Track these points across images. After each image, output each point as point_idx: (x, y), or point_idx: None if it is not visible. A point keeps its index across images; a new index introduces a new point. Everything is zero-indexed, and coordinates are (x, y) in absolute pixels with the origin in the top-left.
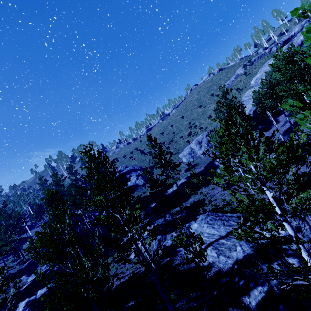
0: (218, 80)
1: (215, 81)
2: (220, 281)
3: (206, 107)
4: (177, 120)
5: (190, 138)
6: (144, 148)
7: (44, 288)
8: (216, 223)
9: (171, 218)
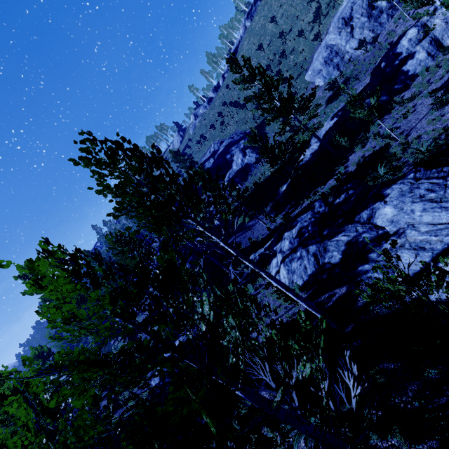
0: None
1: None
2: None
3: None
4: None
5: (321, 25)
6: (237, 98)
7: (176, 343)
8: None
9: (326, 207)
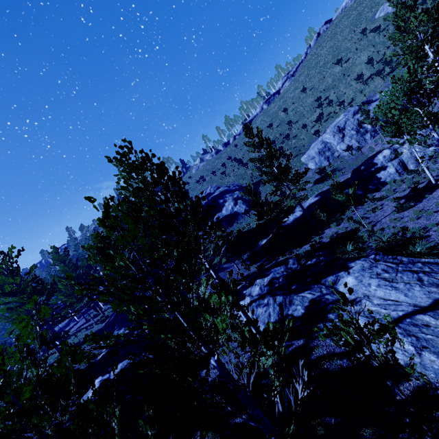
0: None
1: (370, 2)
2: (437, 414)
3: (351, 61)
4: (293, 98)
5: (321, 125)
6: (241, 156)
7: (118, 366)
8: (401, 279)
9: (299, 266)
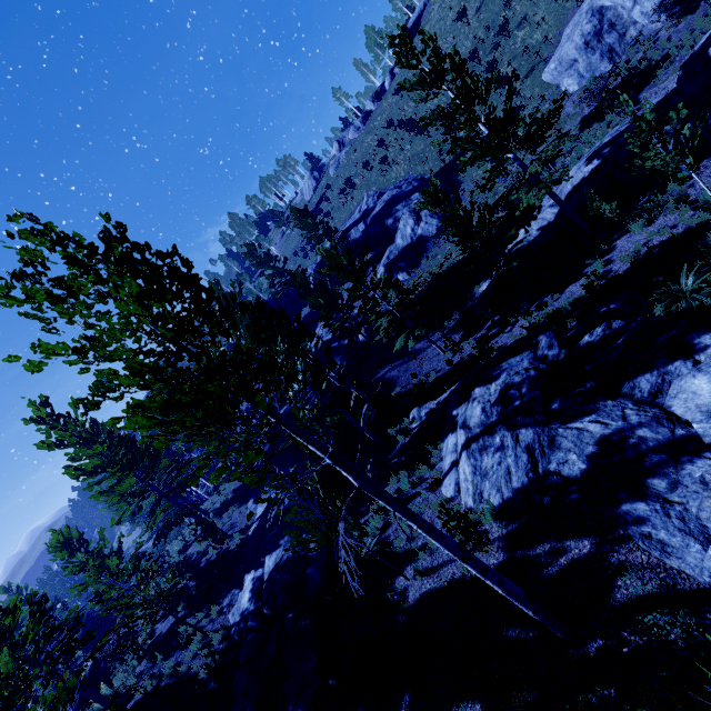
0: None
1: None
2: None
3: None
4: None
5: None
6: (412, 113)
7: (272, 557)
8: None
9: (562, 351)
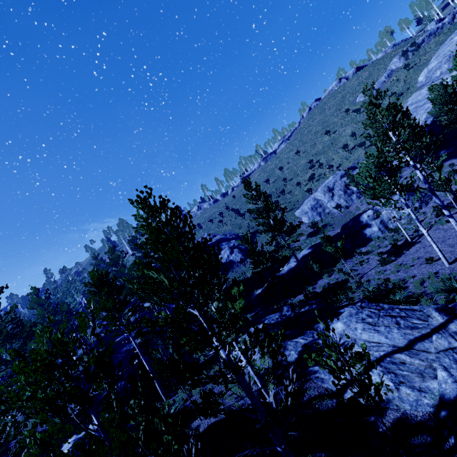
0: (356, 87)
1: (351, 89)
2: (412, 441)
3: (338, 132)
4: (288, 158)
5: (313, 184)
6: (239, 207)
7: None
8: (382, 323)
9: (292, 313)
